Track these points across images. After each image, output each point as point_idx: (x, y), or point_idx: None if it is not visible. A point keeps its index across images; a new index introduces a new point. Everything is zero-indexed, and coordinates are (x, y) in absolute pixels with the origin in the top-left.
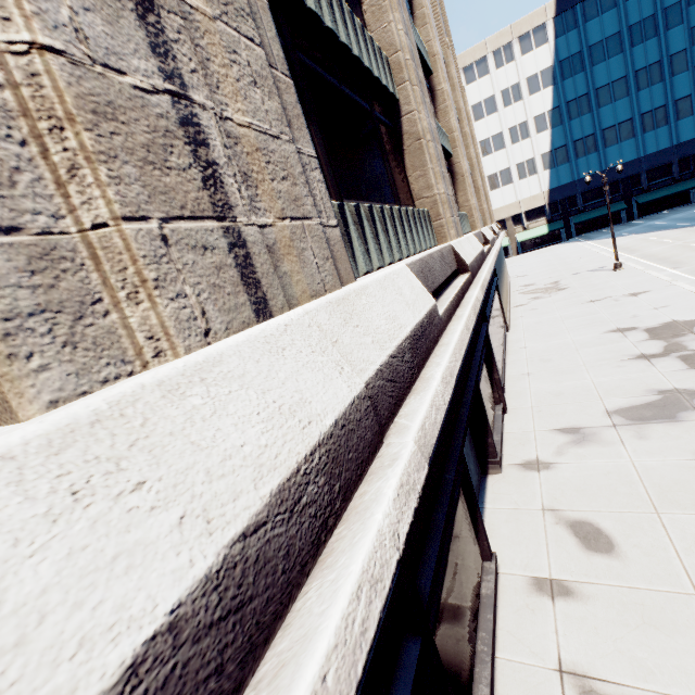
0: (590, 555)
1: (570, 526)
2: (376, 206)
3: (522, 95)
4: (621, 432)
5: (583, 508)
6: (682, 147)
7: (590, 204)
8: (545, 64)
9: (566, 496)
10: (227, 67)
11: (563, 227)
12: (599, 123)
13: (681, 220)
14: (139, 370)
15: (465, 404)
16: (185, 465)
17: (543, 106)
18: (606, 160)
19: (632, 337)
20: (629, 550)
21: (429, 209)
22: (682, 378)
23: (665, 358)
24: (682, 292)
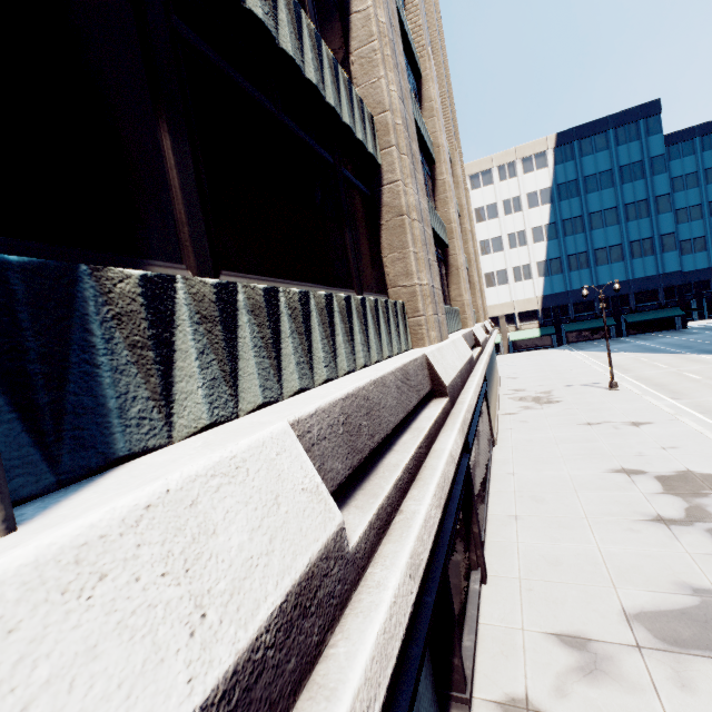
0: None
1: None
2: (289, 290)
3: (522, 207)
4: (651, 665)
5: None
6: (667, 276)
7: (581, 315)
8: (544, 185)
9: None
10: None
11: (554, 333)
12: (592, 243)
13: (670, 345)
14: None
15: (408, 669)
16: None
17: (541, 220)
18: (597, 277)
19: (642, 484)
20: None
21: (405, 300)
22: None
23: (690, 529)
24: (690, 432)
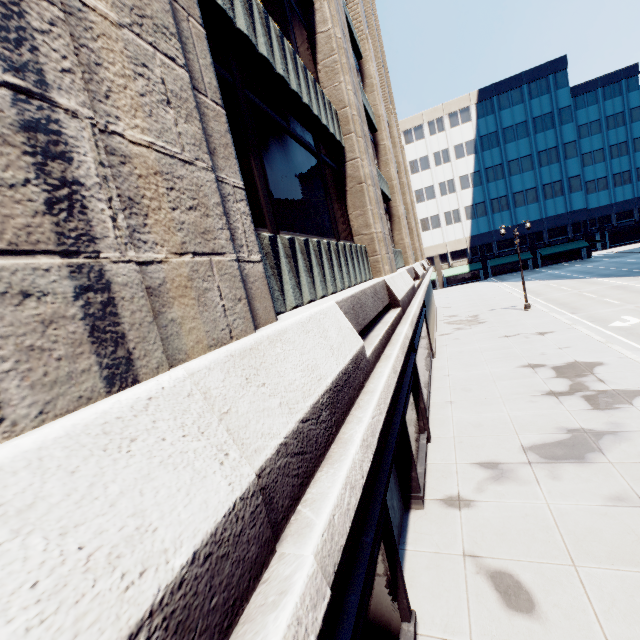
0: (511, 615)
1: (491, 576)
2: (312, 240)
3: (450, 158)
4: (536, 471)
5: (503, 556)
6: (574, 214)
7: (503, 251)
8: (469, 137)
9: (486, 540)
10: (128, 78)
11: (481, 268)
12: (511, 187)
13: (576, 272)
14: None
15: (390, 444)
16: None
17: (467, 169)
18: (516, 217)
19: (542, 373)
20: (549, 610)
21: (366, 245)
22: (587, 418)
23: (571, 397)
24: (581, 335)
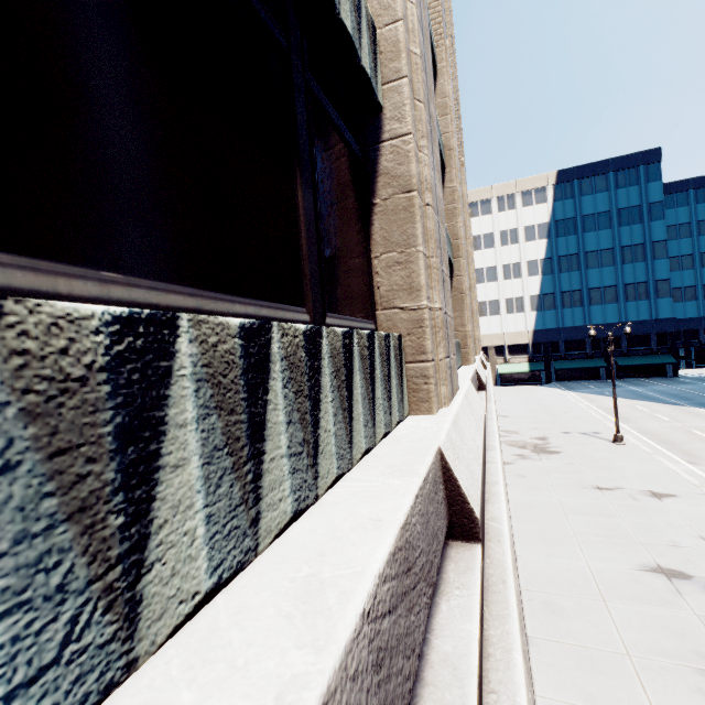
0: None
1: None
2: None
3: (519, 239)
4: None
5: None
6: (660, 322)
7: (571, 354)
8: (542, 219)
9: None
10: None
11: (544, 369)
12: (587, 282)
13: (666, 395)
14: None
15: None
16: None
17: (537, 254)
18: (590, 316)
19: (693, 599)
20: None
21: (404, 332)
22: None
23: None
24: None
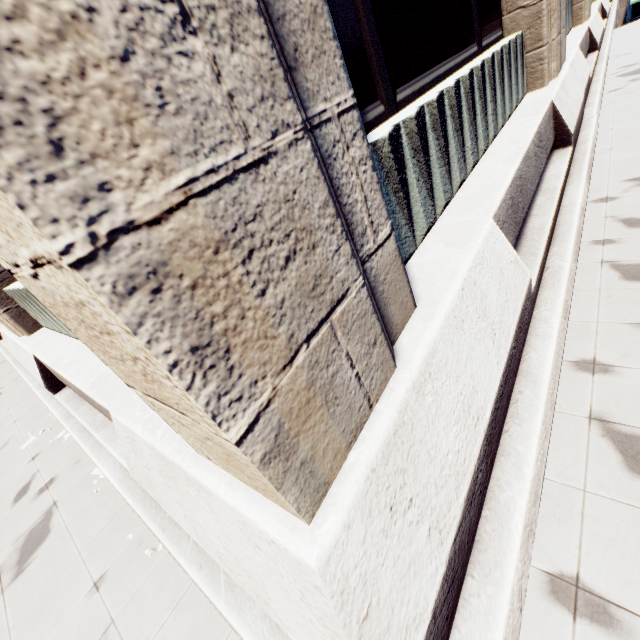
0: (630, 229)
1: (621, 221)
2: None
3: None
4: None
5: (633, 213)
6: None
7: None
8: None
9: (623, 210)
10: None
11: None
12: None
13: None
14: (550, 81)
15: None
16: (571, 97)
17: None
18: None
19: None
20: None
21: None
22: None
23: None
24: None
